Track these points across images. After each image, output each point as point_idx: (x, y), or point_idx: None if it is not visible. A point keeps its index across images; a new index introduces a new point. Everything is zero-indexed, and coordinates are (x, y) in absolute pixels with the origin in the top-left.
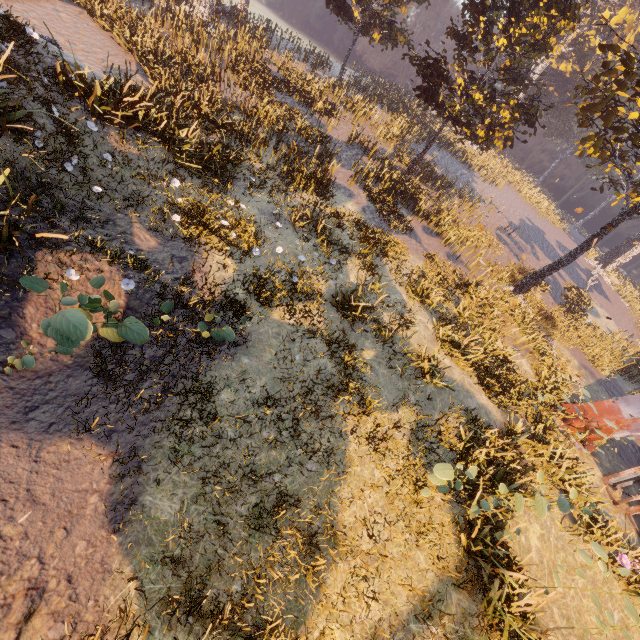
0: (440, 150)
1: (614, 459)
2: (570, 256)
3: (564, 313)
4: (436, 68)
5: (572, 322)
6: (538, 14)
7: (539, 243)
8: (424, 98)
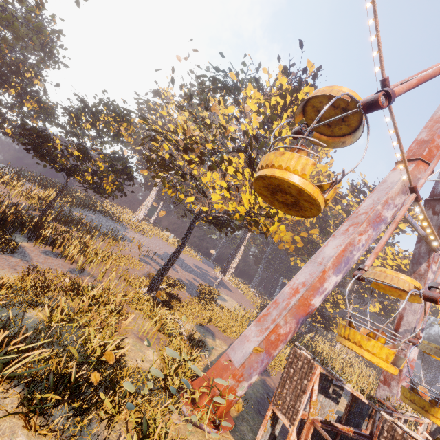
0: (97, 214)
1: (256, 422)
2: (176, 252)
3: (199, 302)
4: (36, 132)
5: (203, 306)
6: (106, 115)
7: (179, 264)
8: (37, 156)
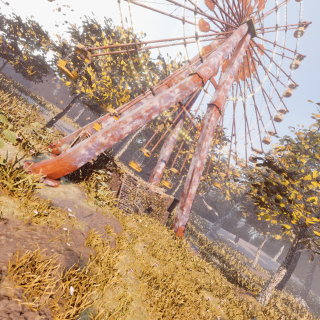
0: (28, 97)
1: None
2: (62, 112)
3: None
4: None
5: None
6: (32, 31)
7: None
8: None
